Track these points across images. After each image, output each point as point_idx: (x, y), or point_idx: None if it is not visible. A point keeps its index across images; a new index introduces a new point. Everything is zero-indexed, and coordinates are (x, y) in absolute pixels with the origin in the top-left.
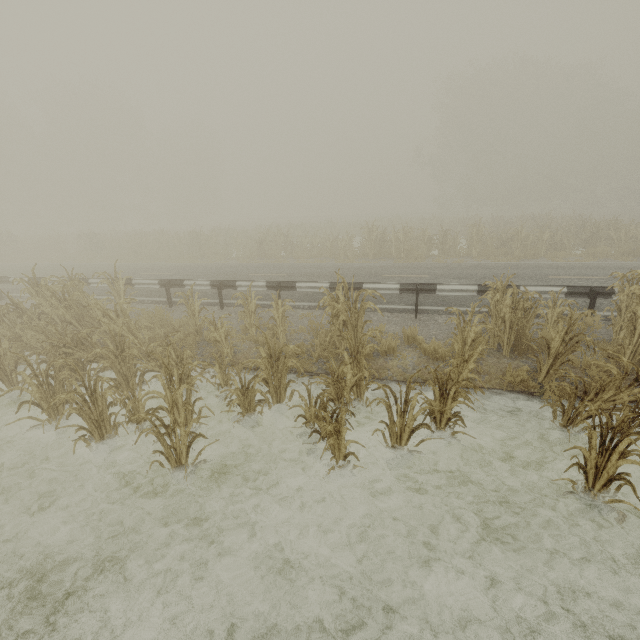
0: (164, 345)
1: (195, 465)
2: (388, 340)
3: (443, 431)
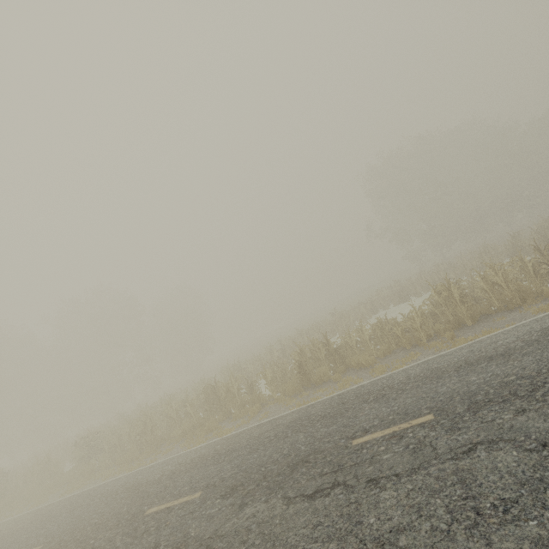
0: None
1: None
2: None
3: None
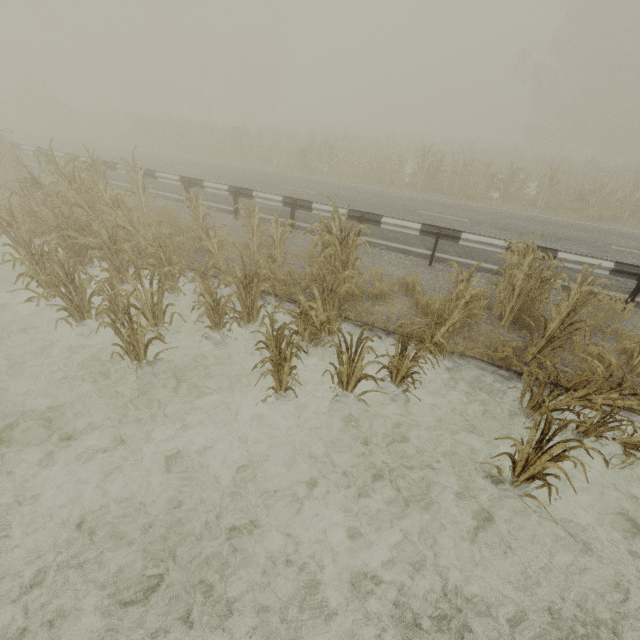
0: (157, 245)
1: (153, 364)
2: (381, 284)
3: (396, 387)
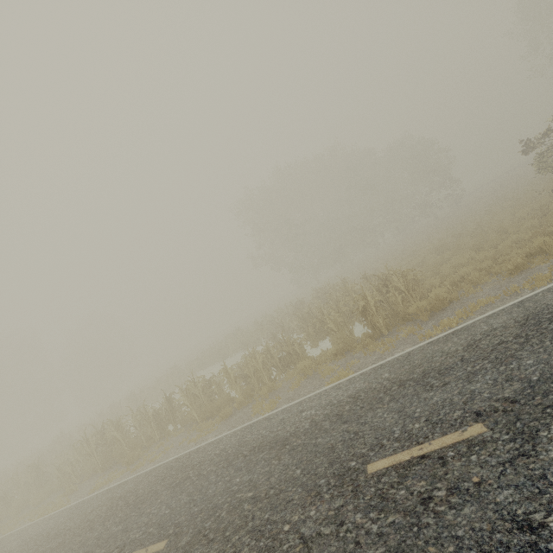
0: None
1: None
2: None
3: None
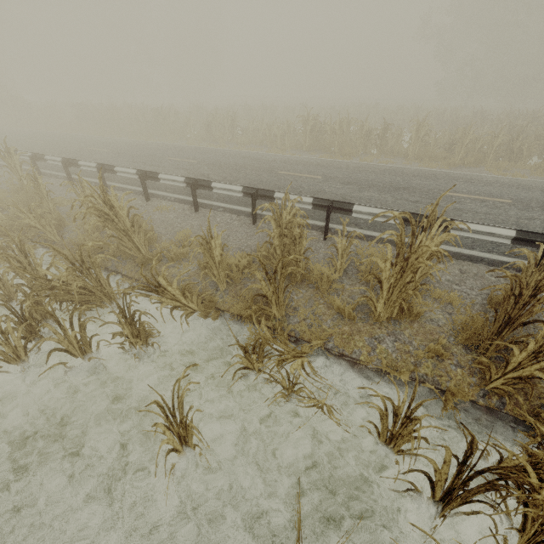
0: None
1: None
2: (175, 247)
3: (137, 350)
